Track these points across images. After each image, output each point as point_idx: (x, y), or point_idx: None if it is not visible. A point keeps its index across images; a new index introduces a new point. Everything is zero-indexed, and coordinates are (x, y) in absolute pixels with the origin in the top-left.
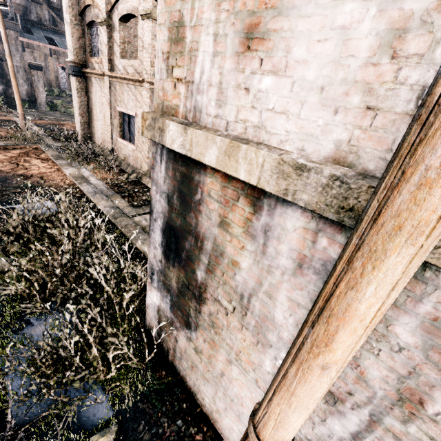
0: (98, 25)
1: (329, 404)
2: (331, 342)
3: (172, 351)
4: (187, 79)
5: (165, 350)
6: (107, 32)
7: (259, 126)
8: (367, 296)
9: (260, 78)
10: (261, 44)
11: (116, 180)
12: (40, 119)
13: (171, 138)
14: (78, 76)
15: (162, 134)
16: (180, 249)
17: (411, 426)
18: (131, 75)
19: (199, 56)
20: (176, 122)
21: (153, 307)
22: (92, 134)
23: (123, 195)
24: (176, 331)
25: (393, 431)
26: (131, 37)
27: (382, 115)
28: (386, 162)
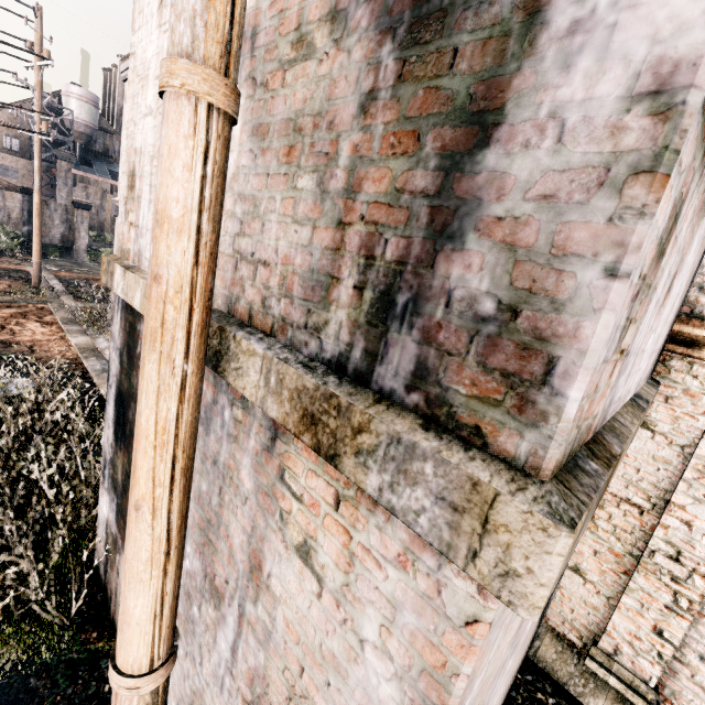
0: None
1: (217, 609)
2: (135, 470)
3: (114, 596)
4: (136, 223)
5: (108, 597)
6: None
7: None
8: (143, 408)
9: None
10: None
11: None
12: (68, 271)
13: (117, 283)
14: None
15: (113, 278)
16: (126, 423)
17: (259, 605)
18: None
19: (142, 202)
20: (120, 266)
21: (103, 523)
22: None
23: None
24: (119, 556)
25: (252, 621)
26: None
27: (221, 256)
28: (226, 298)
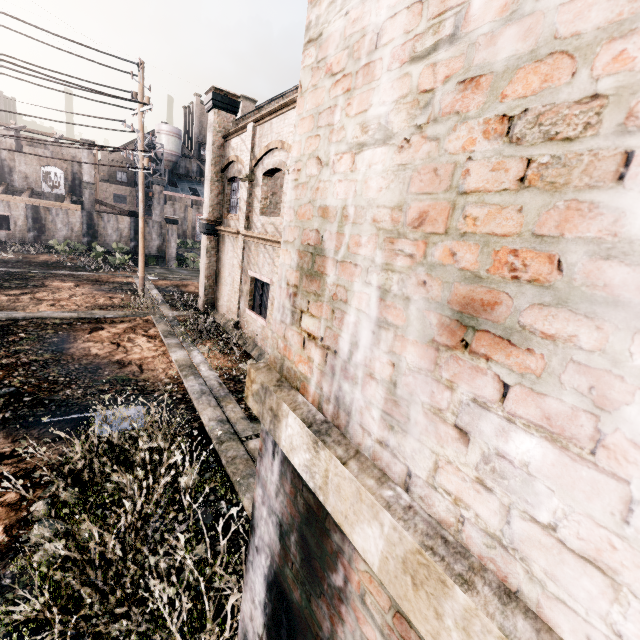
0: (240, 180)
1: None
2: None
3: None
4: (324, 342)
5: None
6: (248, 188)
7: (503, 542)
8: None
9: (501, 426)
10: (502, 350)
11: (234, 370)
12: (164, 279)
13: (289, 441)
14: (210, 235)
15: (276, 422)
16: None
17: None
18: (270, 235)
19: (349, 313)
20: (299, 418)
21: None
22: (217, 300)
23: (240, 397)
24: None
25: None
26: (278, 187)
27: None
28: None
